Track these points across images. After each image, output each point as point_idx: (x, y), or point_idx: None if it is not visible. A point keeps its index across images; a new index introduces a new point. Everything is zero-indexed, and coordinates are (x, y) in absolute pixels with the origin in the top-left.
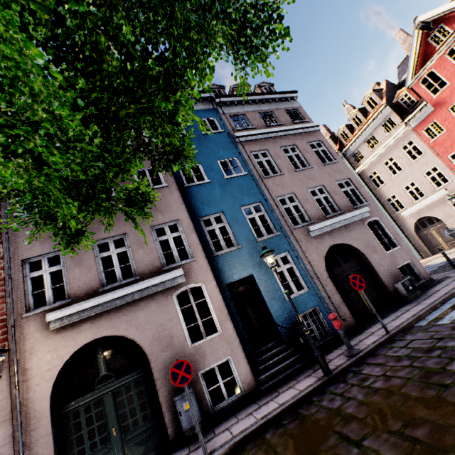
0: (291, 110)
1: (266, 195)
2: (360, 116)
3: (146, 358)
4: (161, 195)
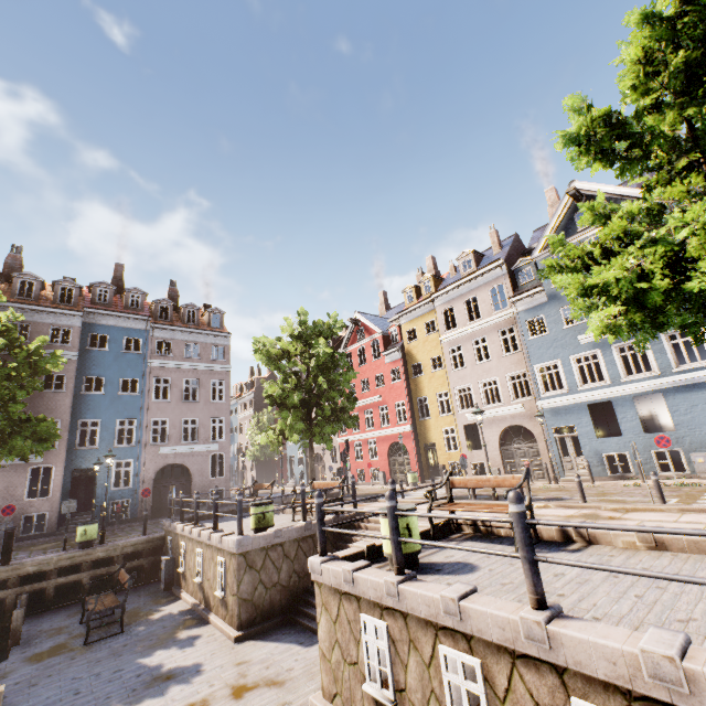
0: (219, 346)
1: (144, 415)
2: None
3: None
4: (57, 398)
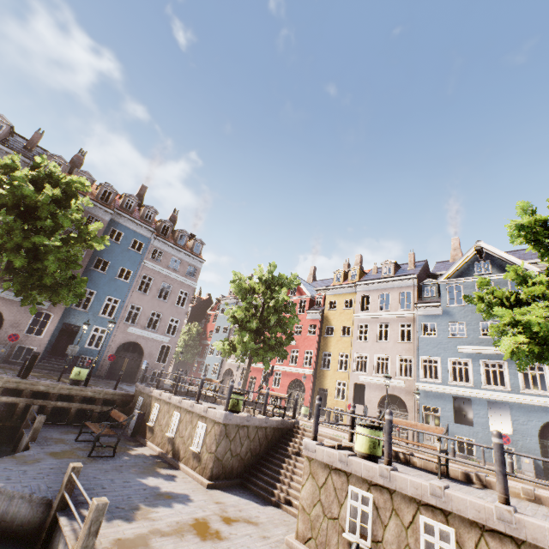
0: (194, 267)
1: (127, 299)
2: None
3: (2, 325)
4: None
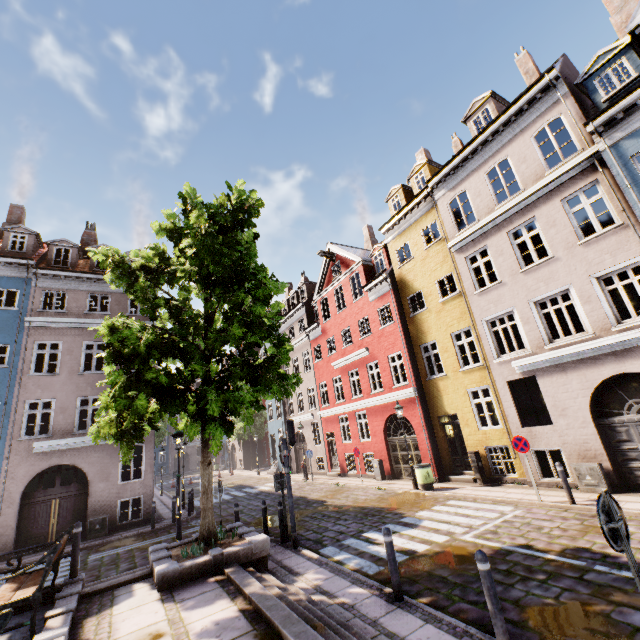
0: None
1: (14, 396)
2: (295, 300)
3: None
4: None
